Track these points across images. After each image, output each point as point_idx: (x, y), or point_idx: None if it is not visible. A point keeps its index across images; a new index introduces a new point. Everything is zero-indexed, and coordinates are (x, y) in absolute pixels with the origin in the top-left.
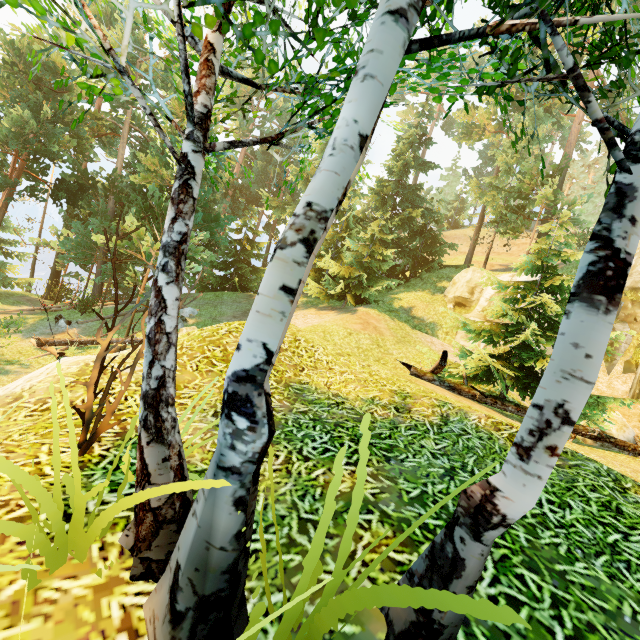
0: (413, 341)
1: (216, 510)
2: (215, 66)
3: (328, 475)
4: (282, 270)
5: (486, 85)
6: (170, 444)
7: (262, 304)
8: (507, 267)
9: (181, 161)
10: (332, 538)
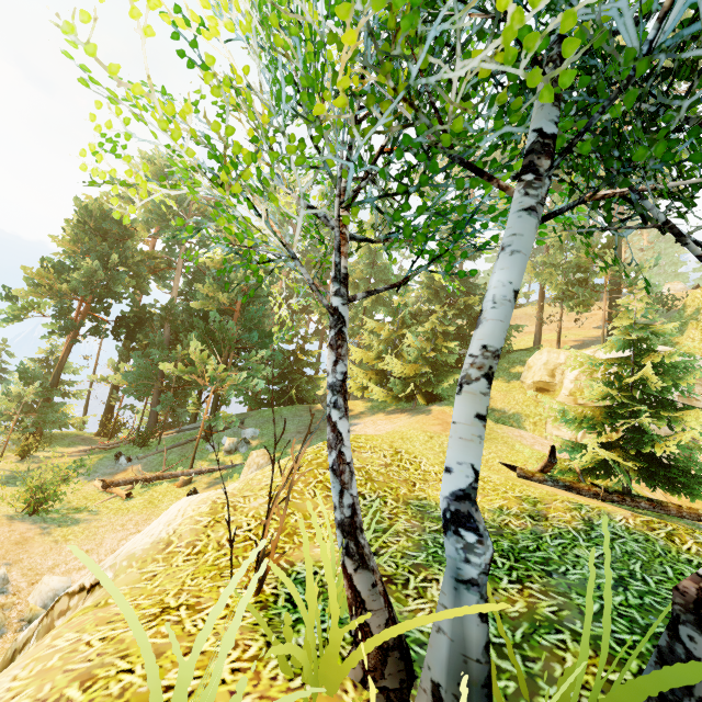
0: (500, 437)
1: (465, 622)
2: (347, 236)
3: (497, 596)
4: (473, 401)
5: (584, 227)
6: (373, 569)
7: (463, 431)
8: (582, 342)
9: (334, 314)
10: (534, 661)
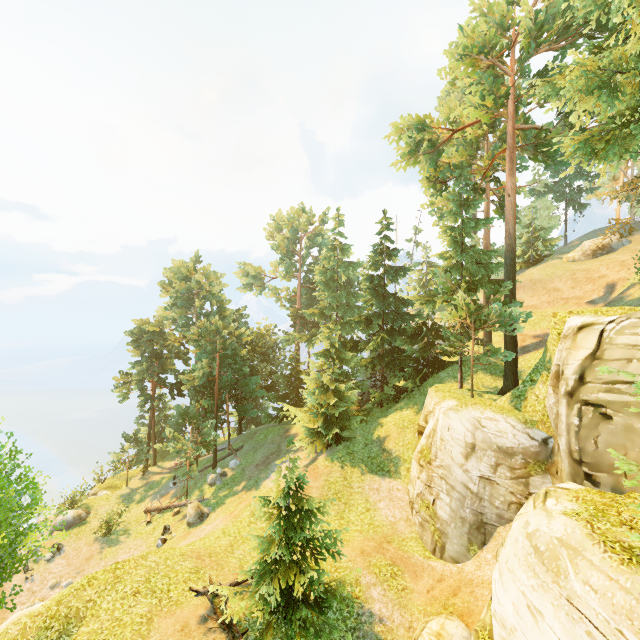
0: (348, 495)
1: None
2: None
3: None
4: None
5: None
6: None
7: None
8: (541, 339)
9: None
10: None
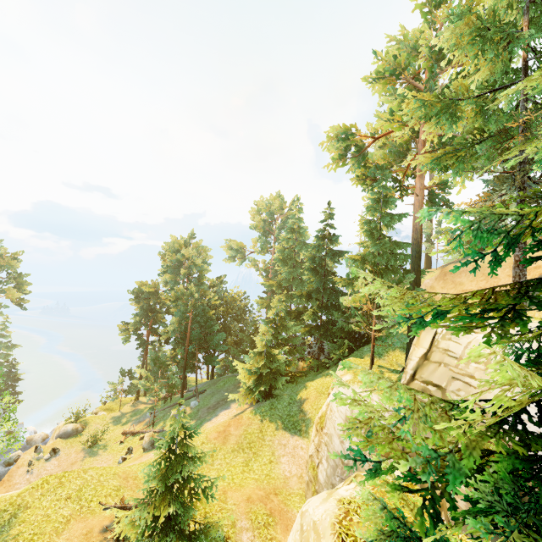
0: (259, 446)
1: None
2: None
3: None
4: None
5: None
6: None
7: None
8: None
9: None
10: None
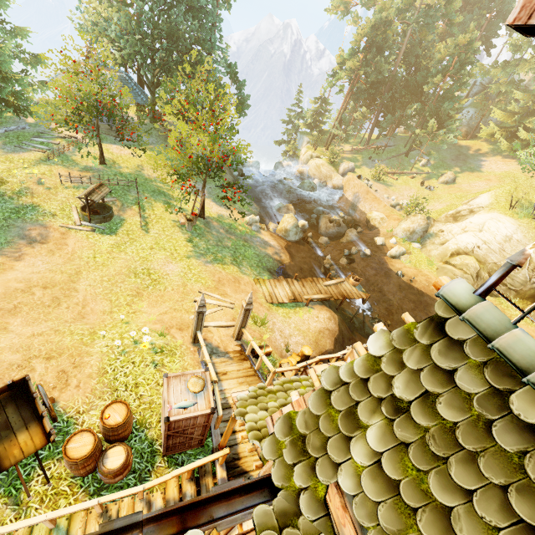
0: None
1: None
2: None
3: None
4: None
5: None
6: None
7: None
8: None
9: None
10: None
